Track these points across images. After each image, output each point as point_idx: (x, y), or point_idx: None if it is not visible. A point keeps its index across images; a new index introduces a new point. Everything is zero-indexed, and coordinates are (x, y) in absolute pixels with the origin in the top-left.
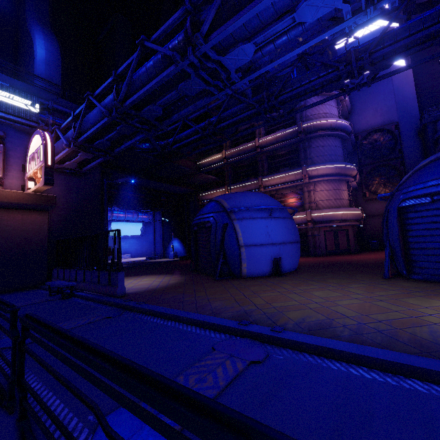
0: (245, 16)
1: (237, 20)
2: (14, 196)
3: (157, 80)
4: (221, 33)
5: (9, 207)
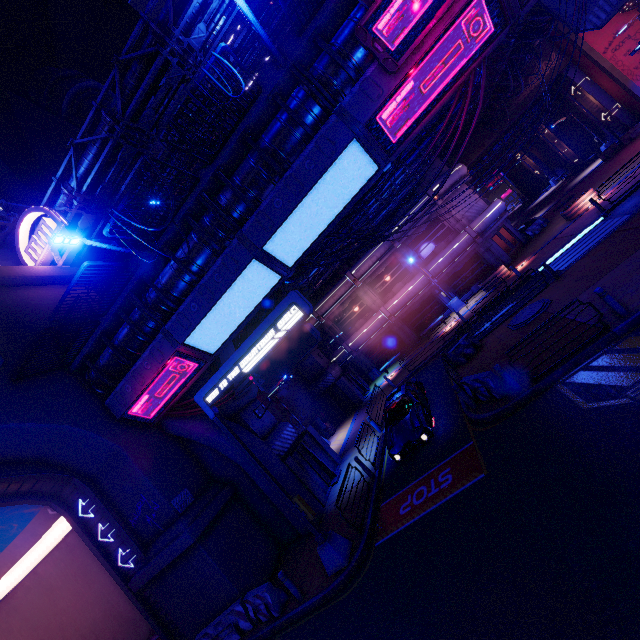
0: (195, 1)
1: (191, 6)
2: (51, 271)
3: (149, 76)
4: (184, 18)
5: (52, 283)
